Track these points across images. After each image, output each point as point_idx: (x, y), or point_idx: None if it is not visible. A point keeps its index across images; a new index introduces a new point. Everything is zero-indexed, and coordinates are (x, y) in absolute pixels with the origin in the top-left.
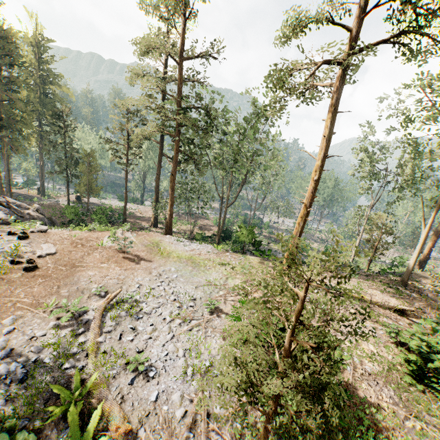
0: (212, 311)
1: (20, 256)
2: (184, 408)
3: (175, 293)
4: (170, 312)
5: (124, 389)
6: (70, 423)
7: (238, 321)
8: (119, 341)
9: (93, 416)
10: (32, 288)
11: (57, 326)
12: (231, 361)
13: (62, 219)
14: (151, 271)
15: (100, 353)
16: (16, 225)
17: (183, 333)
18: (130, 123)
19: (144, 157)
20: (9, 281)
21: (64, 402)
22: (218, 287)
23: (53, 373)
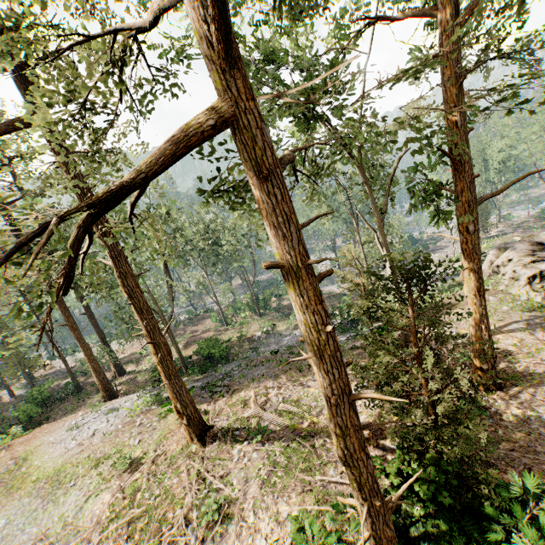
0: None
1: None
2: None
3: None
4: None
5: None
6: None
7: None
8: None
9: None
10: None
11: None
12: None
13: None
14: None
15: None
16: None
17: None
18: None
19: None
20: None
21: None
22: (46, 543)
23: None
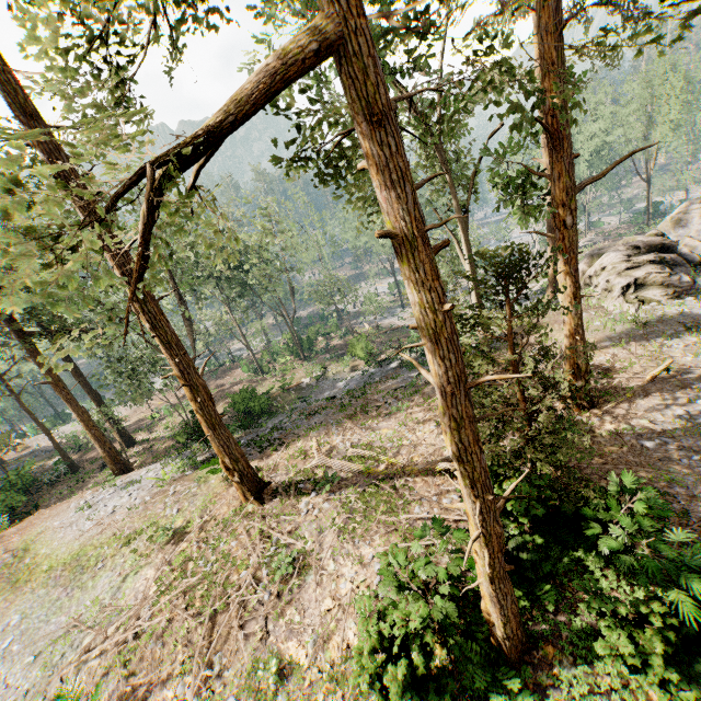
0: None
1: None
2: None
3: None
4: None
5: None
6: None
7: None
8: None
9: None
10: None
11: None
12: None
13: None
14: None
15: None
16: None
17: None
18: None
19: None
20: None
21: None
22: (83, 629)
23: None
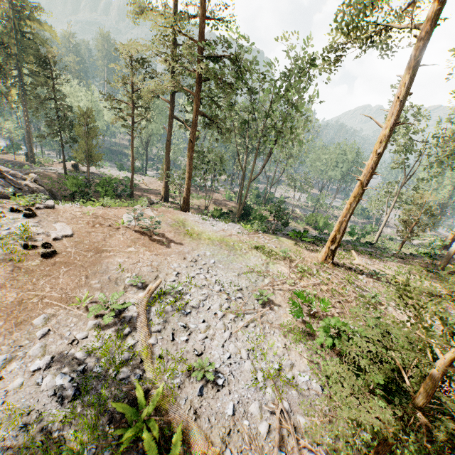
0: (263, 303)
1: (32, 238)
2: (266, 422)
3: (218, 282)
4: (220, 305)
5: (194, 402)
6: (148, 452)
7: (301, 317)
8: (173, 342)
9: (173, 441)
10: (57, 279)
11: (98, 327)
12: (354, 389)
13: (62, 191)
14: (185, 256)
15: (156, 359)
16: (17, 199)
17: (241, 331)
18: (135, 75)
19: (146, 120)
20: (27, 270)
21: (132, 422)
22: (262, 275)
23: (109, 385)
